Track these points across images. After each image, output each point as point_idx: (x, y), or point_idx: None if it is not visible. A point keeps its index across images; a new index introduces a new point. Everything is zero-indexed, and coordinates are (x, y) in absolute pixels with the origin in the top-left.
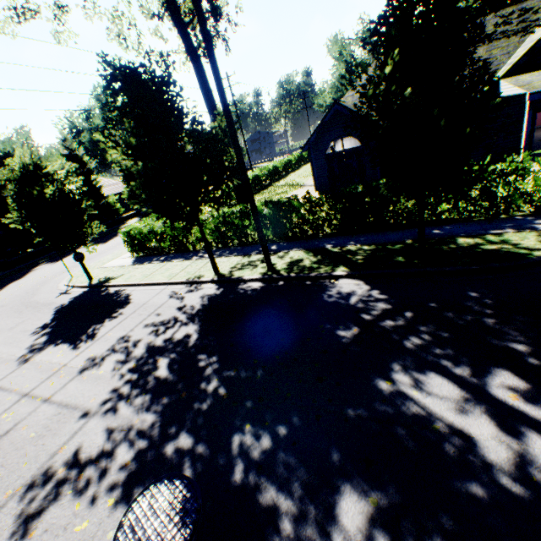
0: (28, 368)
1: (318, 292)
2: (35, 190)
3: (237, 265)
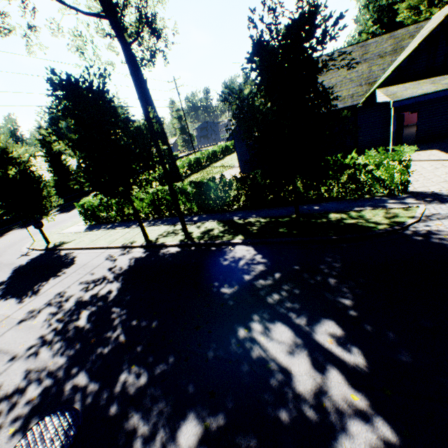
0: None
1: (218, 256)
2: None
3: (163, 233)
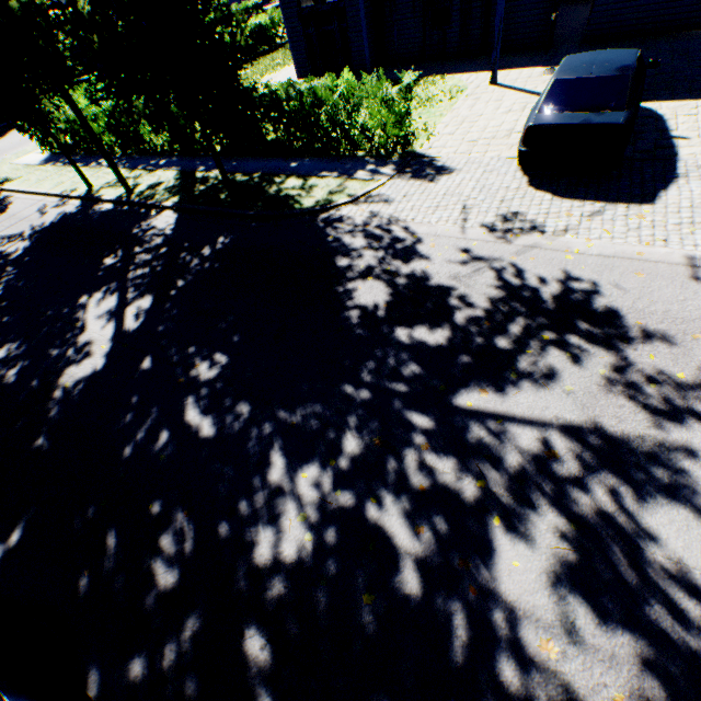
0: None
1: (138, 222)
2: None
3: (113, 182)
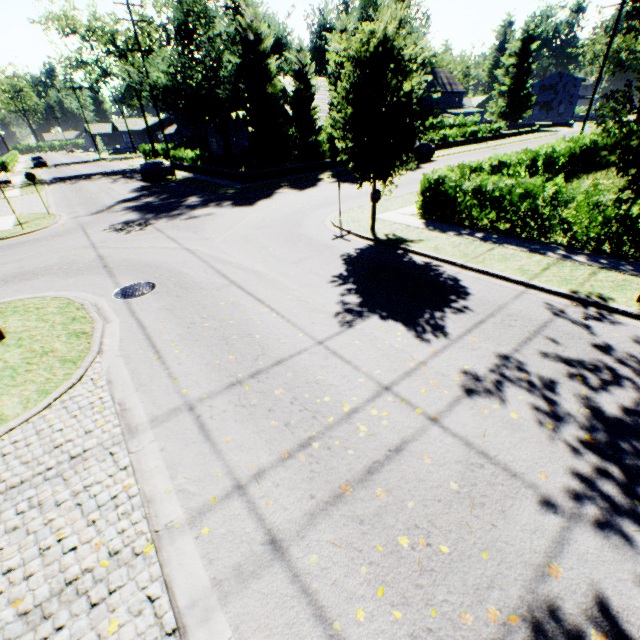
0: (358, 338)
1: None
2: (395, 80)
3: None
